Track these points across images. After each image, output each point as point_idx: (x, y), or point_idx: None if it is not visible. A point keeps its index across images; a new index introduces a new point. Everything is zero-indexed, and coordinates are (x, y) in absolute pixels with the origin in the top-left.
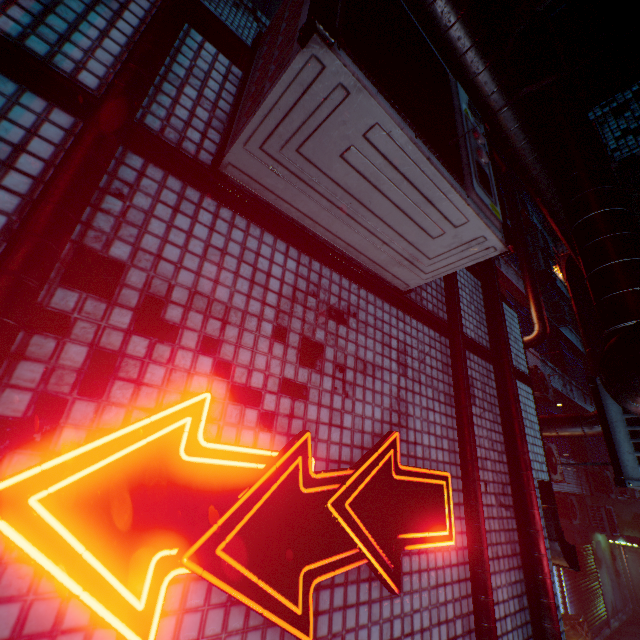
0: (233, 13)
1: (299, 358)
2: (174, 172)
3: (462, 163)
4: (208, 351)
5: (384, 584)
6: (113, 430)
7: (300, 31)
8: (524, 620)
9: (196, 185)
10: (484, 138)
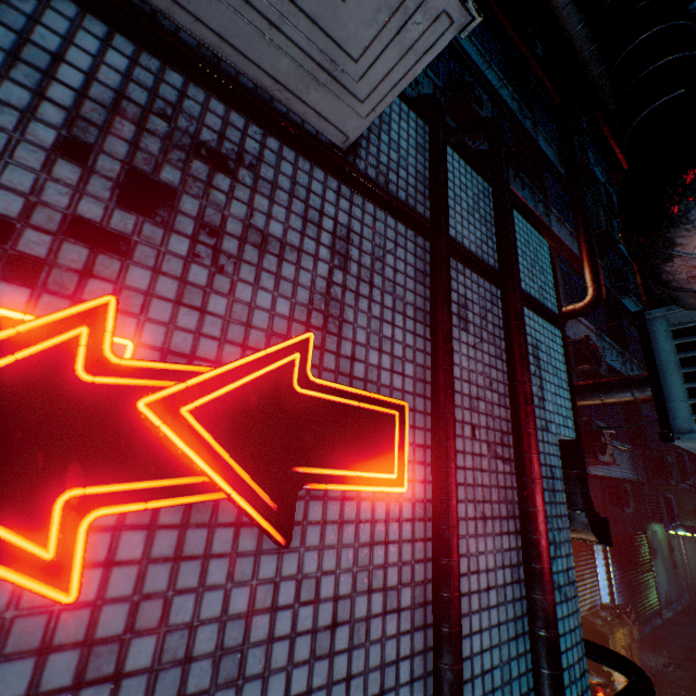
0: None
1: (117, 196)
2: None
3: None
4: None
5: (264, 532)
6: None
7: None
8: (519, 595)
9: None
10: None
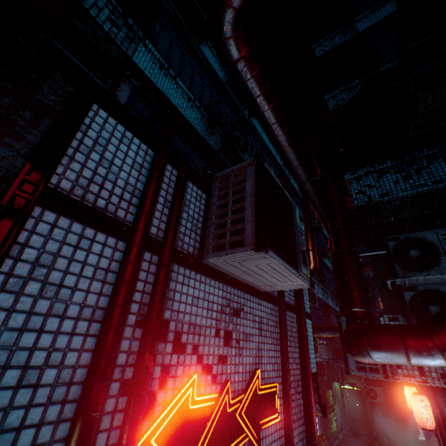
0: (164, 80)
1: (224, 342)
2: (182, 264)
3: (297, 255)
4: (195, 352)
5: None
6: (169, 401)
7: (255, 244)
8: None
9: (189, 267)
10: (305, 235)
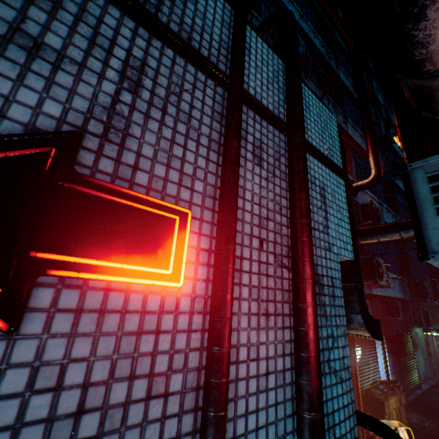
0: None
1: None
2: None
3: None
4: None
5: None
6: None
7: None
8: None
9: None
10: None
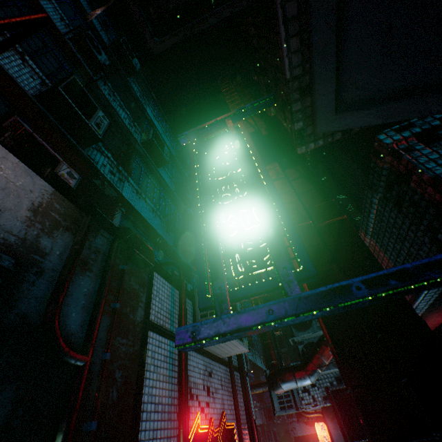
0: (139, 202)
1: (207, 393)
2: None
3: None
4: (197, 399)
5: None
6: (192, 426)
7: None
8: None
9: None
10: None
